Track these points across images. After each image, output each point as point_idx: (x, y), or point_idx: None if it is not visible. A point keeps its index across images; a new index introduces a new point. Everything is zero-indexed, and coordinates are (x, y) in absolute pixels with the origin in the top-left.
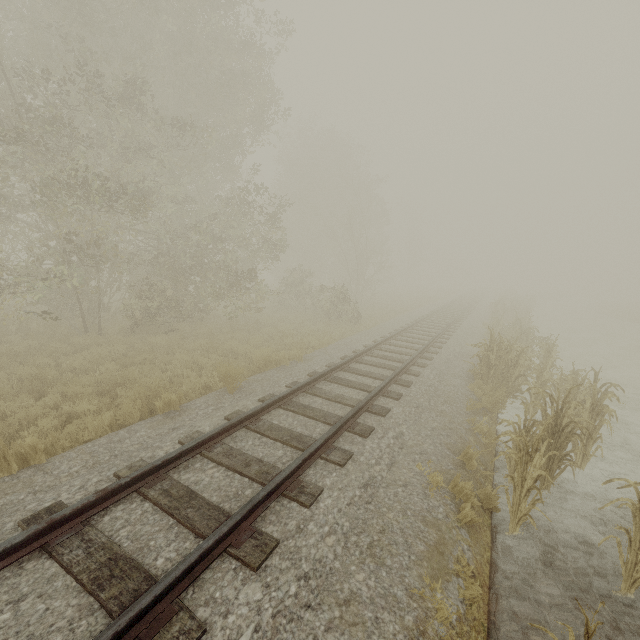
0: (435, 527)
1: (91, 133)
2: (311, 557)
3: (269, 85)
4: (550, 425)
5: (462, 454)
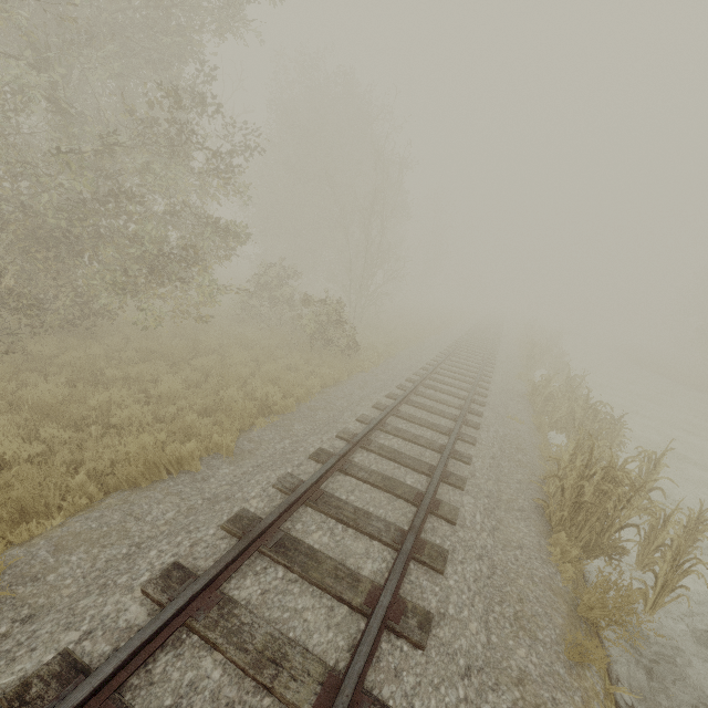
0: None
1: None
2: None
3: None
4: None
5: None
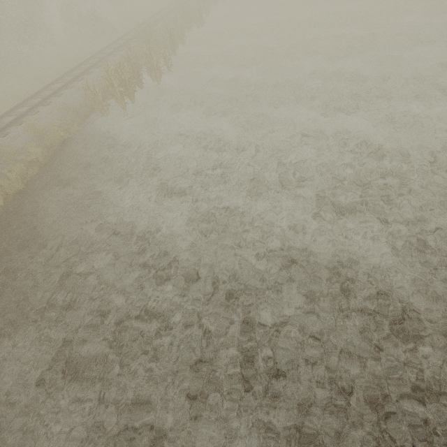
0: None
1: None
2: (59, 102)
3: None
4: (125, 57)
5: None
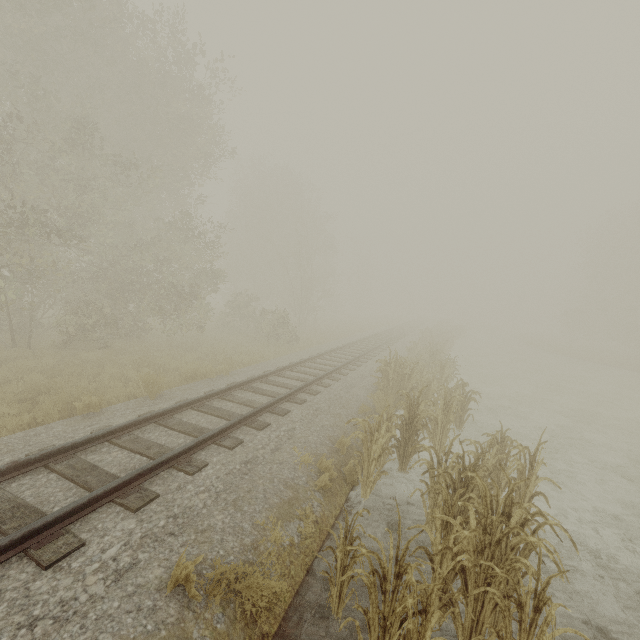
0: (294, 489)
1: (37, 160)
2: (183, 505)
3: (215, 131)
4: (404, 417)
5: (338, 442)
